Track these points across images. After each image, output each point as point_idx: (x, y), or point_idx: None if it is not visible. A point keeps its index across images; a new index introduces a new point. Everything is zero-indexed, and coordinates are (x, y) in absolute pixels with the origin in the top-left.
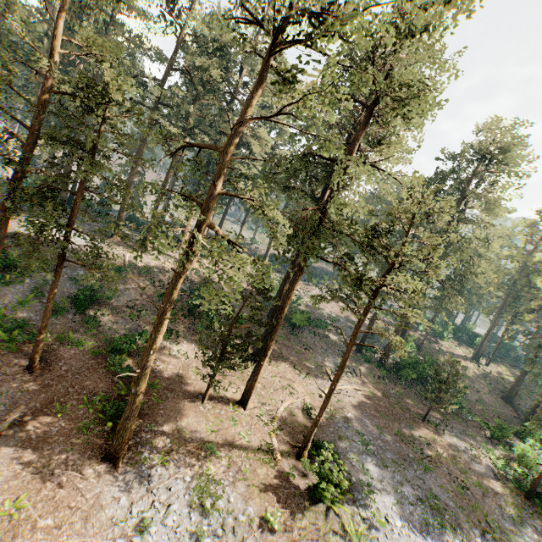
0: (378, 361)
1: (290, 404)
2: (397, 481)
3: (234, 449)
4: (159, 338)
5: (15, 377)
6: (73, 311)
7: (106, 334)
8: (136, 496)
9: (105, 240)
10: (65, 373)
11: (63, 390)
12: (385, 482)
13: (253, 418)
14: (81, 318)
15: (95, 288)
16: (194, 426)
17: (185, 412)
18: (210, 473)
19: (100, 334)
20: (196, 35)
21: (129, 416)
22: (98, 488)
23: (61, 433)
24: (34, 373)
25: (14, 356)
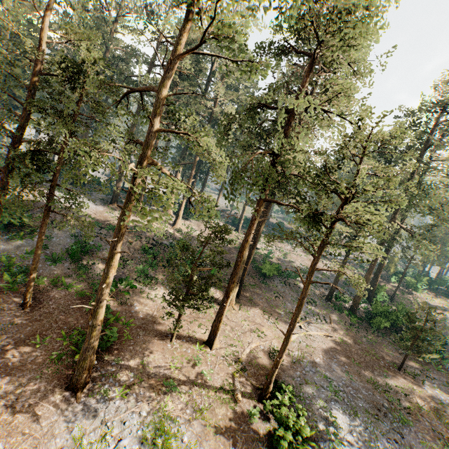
0: (349, 309)
1: (257, 346)
2: (370, 432)
3: (194, 386)
4: (112, 272)
5: (10, 312)
6: (69, 260)
7: (94, 279)
8: (89, 427)
9: (105, 206)
10: (52, 311)
11: (47, 325)
12: (356, 432)
13: (218, 358)
14: (75, 266)
15: (90, 242)
16: (159, 362)
17: (152, 348)
18: (167, 409)
19: (89, 279)
20: (172, 37)
21: (87, 347)
22: (55, 416)
23: (35, 362)
24: (26, 309)
25: (14, 295)
